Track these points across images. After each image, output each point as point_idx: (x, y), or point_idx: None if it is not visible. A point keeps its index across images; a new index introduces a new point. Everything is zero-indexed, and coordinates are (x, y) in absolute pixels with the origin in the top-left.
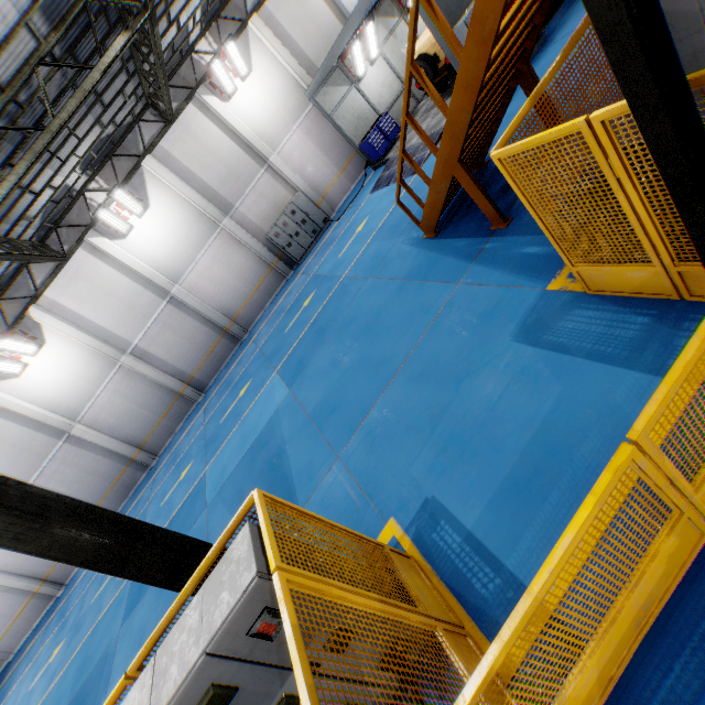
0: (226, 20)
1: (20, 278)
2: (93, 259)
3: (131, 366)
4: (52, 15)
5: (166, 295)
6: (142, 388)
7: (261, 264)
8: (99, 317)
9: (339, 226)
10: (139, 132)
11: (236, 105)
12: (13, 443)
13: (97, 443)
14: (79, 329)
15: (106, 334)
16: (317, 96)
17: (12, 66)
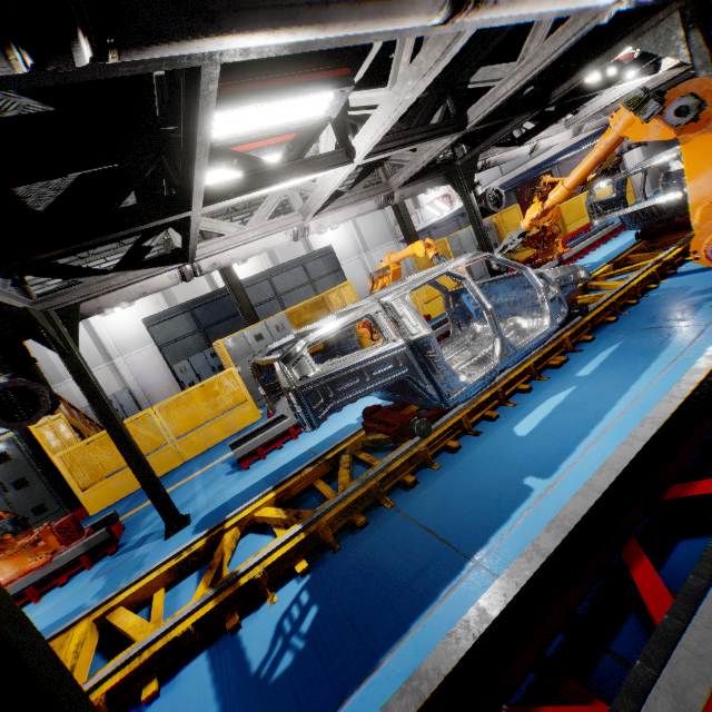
0: None
1: None
2: None
3: None
4: None
5: None
6: None
7: None
8: None
9: None
10: None
11: (109, 319)
12: None
13: None
14: None
15: None
16: None
17: None
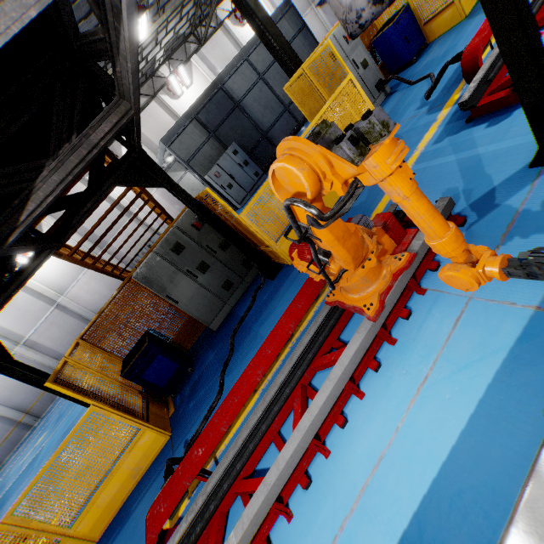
0: None
1: None
2: None
3: (23, 353)
4: None
5: (54, 303)
6: None
7: None
8: (2, 320)
9: None
10: None
11: None
12: None
13: None
14: None
15: (6, 331)
16: None
17: None
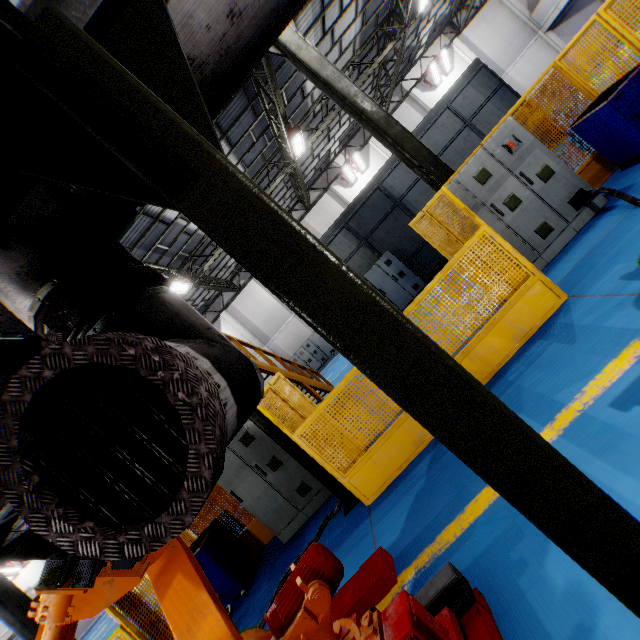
0: None
1: None
2: None
3: None
4: None
5: None
6: None
7: None
8: None
9: (331, 364)
10: (222, 298)
11: None
12: None
13: None
14: None
15: None
16: None
17: None
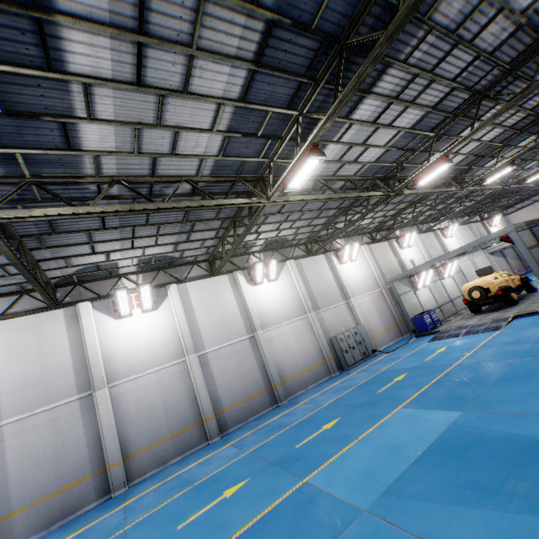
0: (352, 239)
1: (183, 267)
2: (228, 284)
3: (192, 365)
4: (364, 172)
5: (251, 332)
6: (181, 392)
7: (319, 354)
8: (202, 317)
9: (397, 353)
10: (293, 250)
11: (343, 268)
12: (46, 368)
13: (102, 420)
14: (185, 315)
15: (195, 330)
16: (394, 283)
17: (343, 172)
